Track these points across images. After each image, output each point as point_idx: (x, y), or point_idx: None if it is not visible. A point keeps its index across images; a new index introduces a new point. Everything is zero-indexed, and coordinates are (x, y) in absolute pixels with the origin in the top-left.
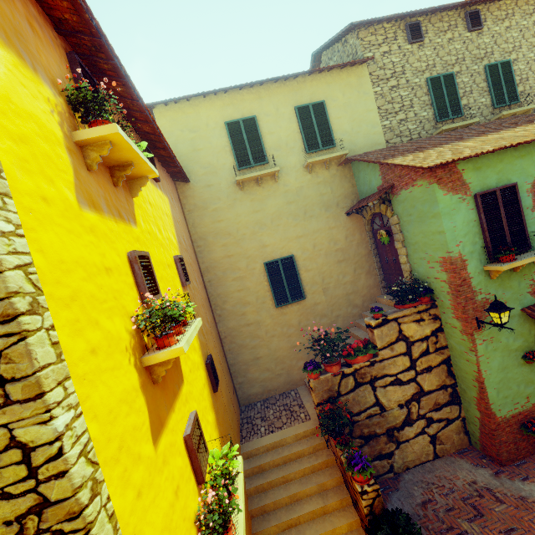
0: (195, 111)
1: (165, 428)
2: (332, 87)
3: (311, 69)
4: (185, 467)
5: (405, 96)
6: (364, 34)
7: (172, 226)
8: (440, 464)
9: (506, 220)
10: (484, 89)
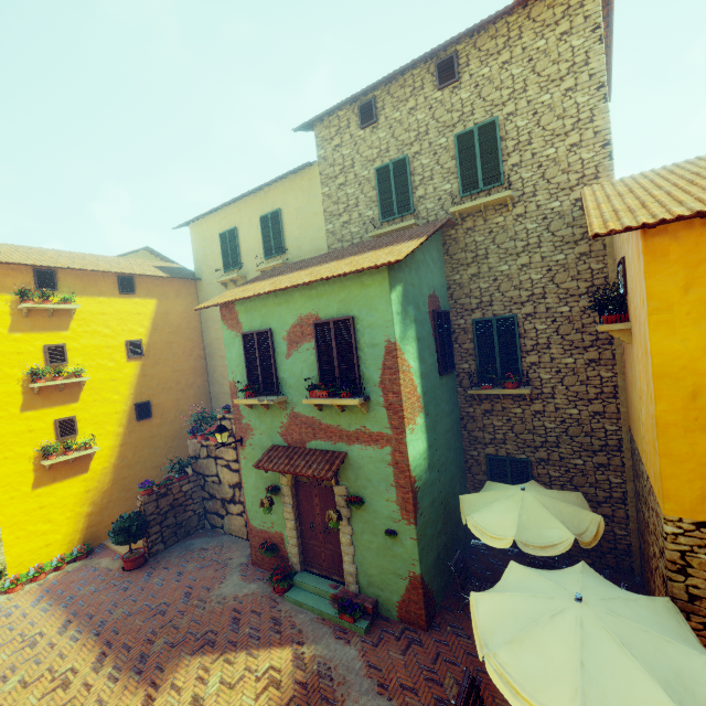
0: (207, 225)
1: (37, 411)
2: (288, 193)
3: (260, 185)
4: (48, 429)
5: (351, 194)
6: (319, 130)
7: (147, 320)
8: (244, 544)
9: (259, 361)
10: (451, 169)
